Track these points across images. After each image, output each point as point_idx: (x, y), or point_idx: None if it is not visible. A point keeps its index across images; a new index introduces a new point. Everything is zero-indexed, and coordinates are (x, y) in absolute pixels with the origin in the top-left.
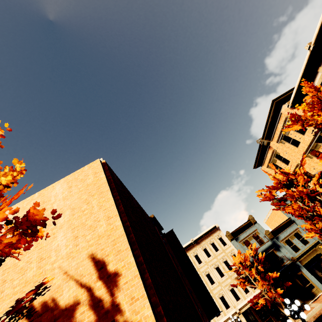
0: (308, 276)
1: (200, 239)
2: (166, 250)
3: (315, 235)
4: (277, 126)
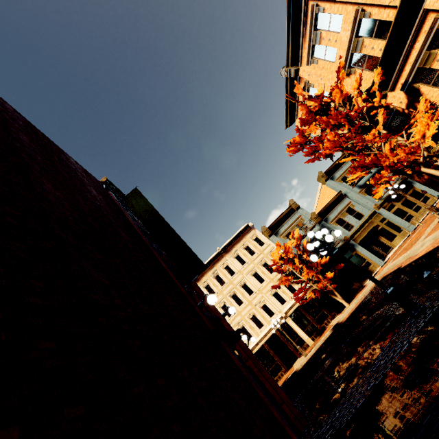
0: (364, 253)
1: (230, 246)
2: (125, 215)
3: (360, 174)
4: (303, 31)
